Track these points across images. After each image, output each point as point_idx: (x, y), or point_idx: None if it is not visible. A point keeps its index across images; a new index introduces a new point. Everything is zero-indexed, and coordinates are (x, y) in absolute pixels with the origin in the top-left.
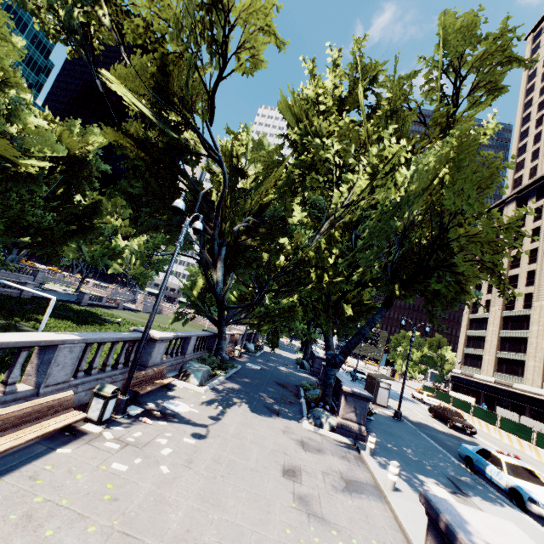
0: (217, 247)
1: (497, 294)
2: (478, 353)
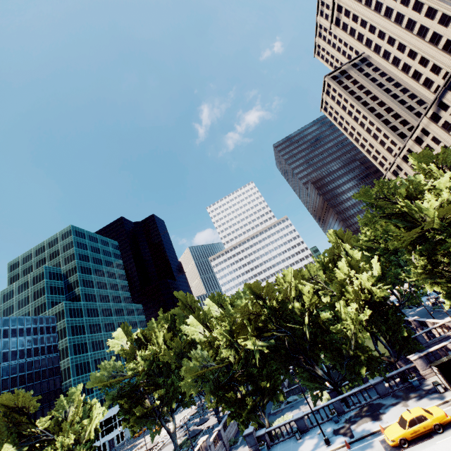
0: None
1: None
2: None
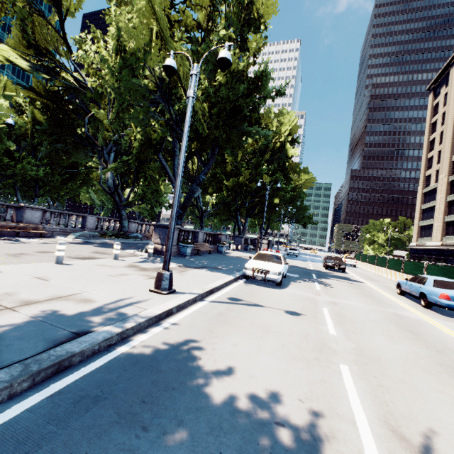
0: (106, 155)
1: (444, 161)
2: (430, 222)
